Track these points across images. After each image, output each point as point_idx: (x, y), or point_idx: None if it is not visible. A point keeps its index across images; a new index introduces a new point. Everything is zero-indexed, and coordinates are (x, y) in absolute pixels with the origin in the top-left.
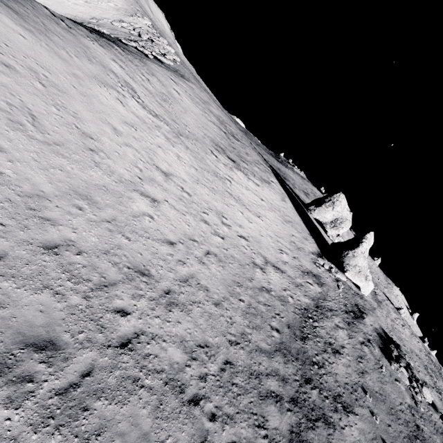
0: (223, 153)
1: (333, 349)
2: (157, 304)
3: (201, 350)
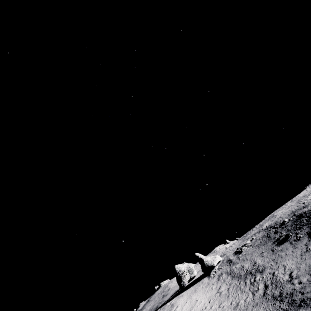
0: None
1: (242, 267)
2: (237, 307)
3: (247, 295)
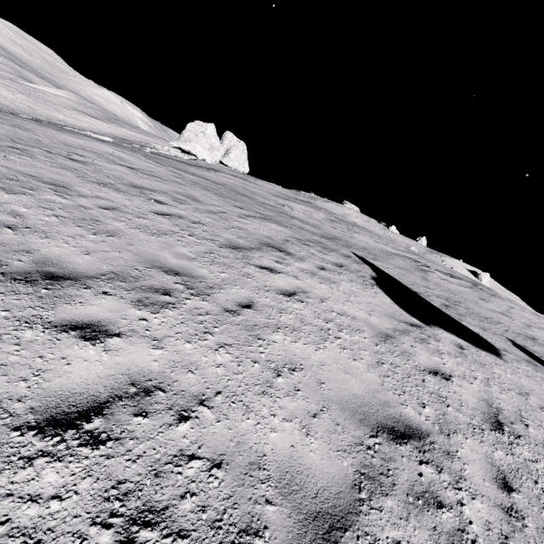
0: (83, 113)
1: None
2: None
3: None
